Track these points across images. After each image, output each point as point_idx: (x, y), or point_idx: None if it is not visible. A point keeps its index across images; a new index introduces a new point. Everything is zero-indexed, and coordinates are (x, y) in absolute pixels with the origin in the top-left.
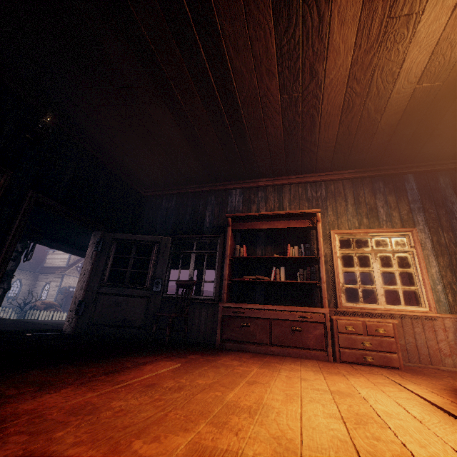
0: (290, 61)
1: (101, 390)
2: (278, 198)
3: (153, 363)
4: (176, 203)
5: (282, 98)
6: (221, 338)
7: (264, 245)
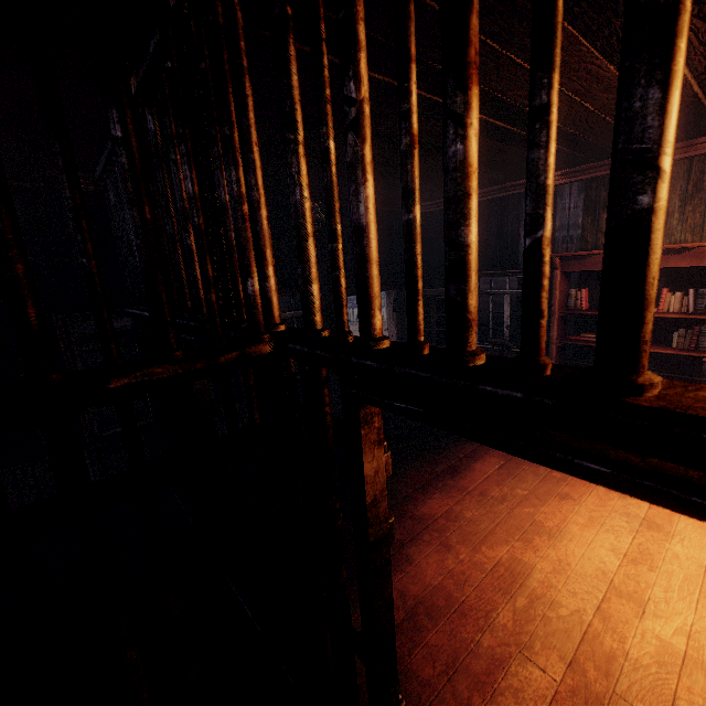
0: None
1: (455, 499)
2: None
3: (480, 461)
4: None
5: None
6: None
7: None
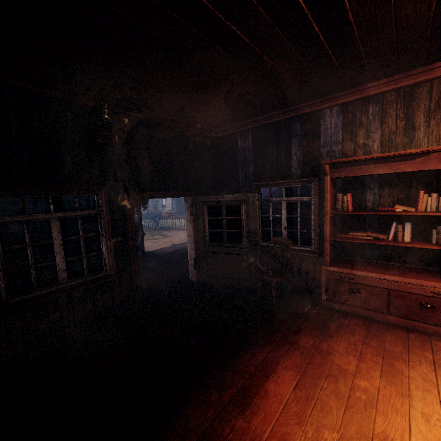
0: None
1: None
2: (405, 112)
3: (273, 377)
4: (252, 141)
5: None
6: (327, 298)
7: (378, 188)
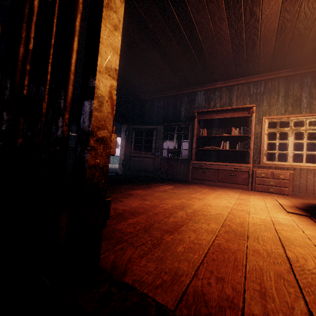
0: (234, 10)
1: (150, 191)
2: (229, 96)
3: (162, 186)
4: (163, 103)
5: (230, 32)
6: (192, 178)
7: (217, 127)
